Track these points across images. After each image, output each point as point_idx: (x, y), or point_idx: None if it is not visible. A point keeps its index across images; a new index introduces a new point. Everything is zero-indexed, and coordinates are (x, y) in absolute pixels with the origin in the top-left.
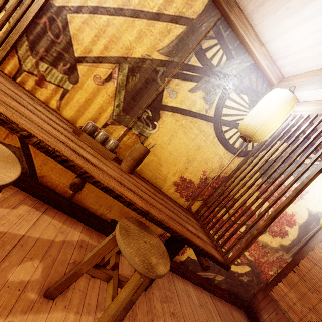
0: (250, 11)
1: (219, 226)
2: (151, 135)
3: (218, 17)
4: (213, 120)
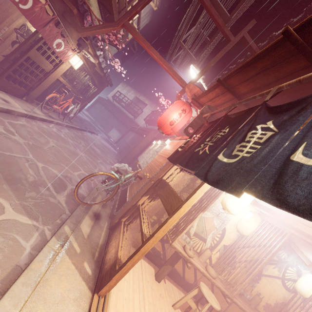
0: (298, 246)
1: None
2: (256, 285)
3: (284, 243)
4: (281, 278)
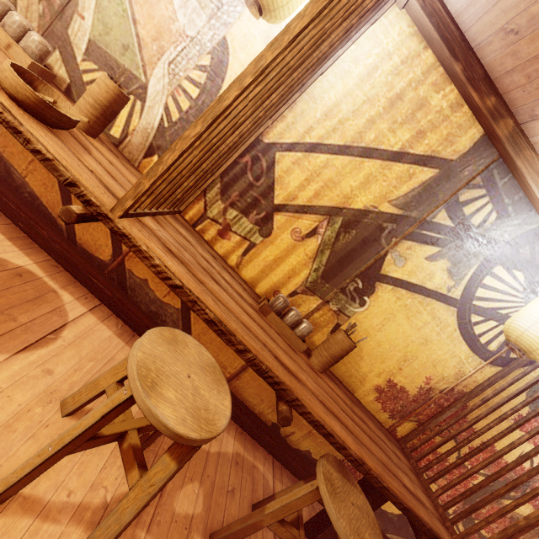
0: None
1: (437, 467)
2: (355, 314)
3: (493, 159)
4: (457, 304)
